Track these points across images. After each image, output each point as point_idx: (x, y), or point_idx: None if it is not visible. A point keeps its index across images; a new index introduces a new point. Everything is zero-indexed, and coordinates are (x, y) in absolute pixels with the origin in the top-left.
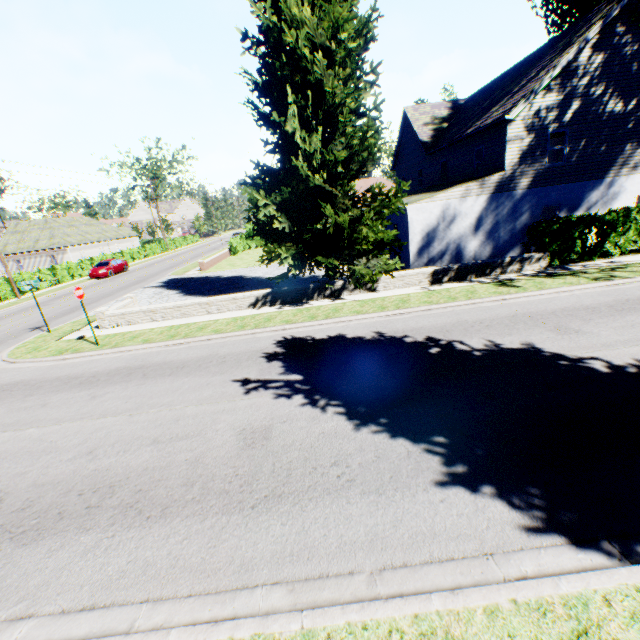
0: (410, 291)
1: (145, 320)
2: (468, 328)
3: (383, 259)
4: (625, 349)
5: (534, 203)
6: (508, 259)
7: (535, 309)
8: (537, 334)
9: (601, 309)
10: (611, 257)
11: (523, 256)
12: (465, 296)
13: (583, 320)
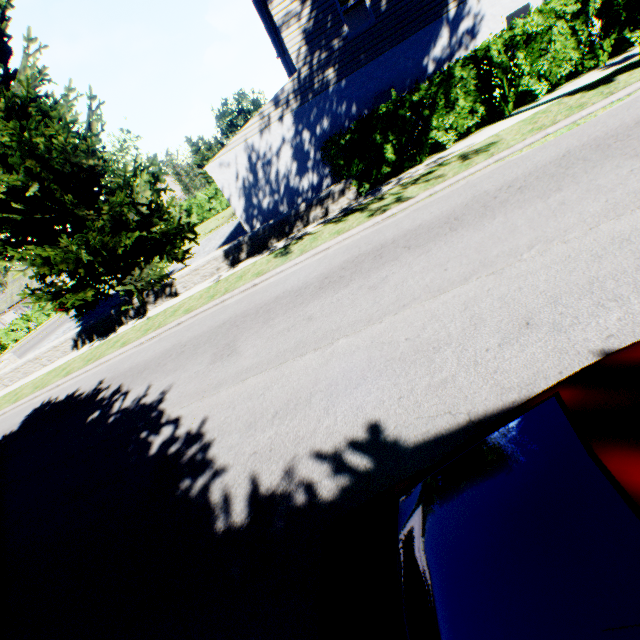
0: (202, 287)
1: (1, 388)
2: (163, 361)
3: (155, 263)
4: (223, 393)
5: (358, 96)
6: (303, 206)
7: (256, 303)
8: (195, 366)
9: (309, 289)
10: (450, 146)
11: (321, 195)
12: (226, 289)
13: (265, 322)
